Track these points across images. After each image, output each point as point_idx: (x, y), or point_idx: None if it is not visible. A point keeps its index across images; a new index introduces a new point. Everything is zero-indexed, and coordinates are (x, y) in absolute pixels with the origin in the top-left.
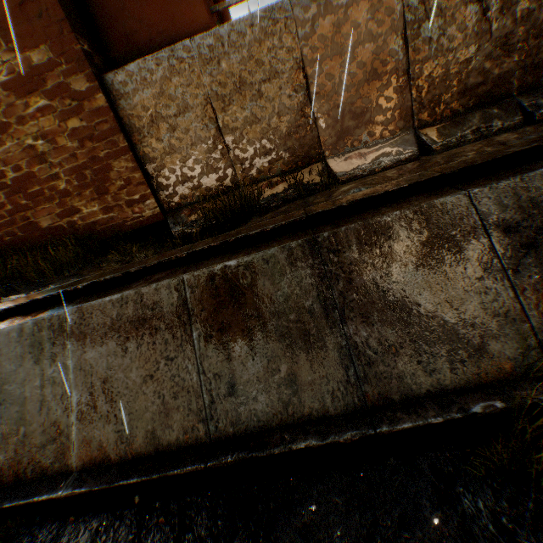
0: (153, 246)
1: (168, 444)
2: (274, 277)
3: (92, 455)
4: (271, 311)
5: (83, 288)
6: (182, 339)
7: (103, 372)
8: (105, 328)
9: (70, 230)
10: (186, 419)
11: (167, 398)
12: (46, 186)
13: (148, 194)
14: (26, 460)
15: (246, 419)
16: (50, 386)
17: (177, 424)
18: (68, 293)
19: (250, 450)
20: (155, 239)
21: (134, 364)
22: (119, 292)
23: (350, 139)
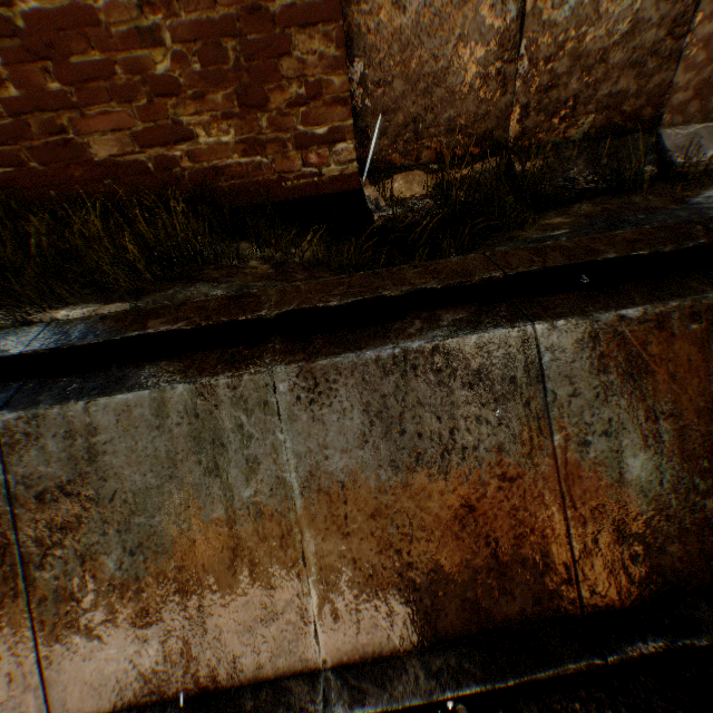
0: (320, 237)
1: (505, 619)
2: (707, 347)
3: (354, 641)
4: (696, 408)
5: (271, 319)
6: (533, 446)
7: (370, 497)
8: (368, 414)
9: (158, 176)
10: (537, 580)
11: (503, 546)
12: (117, 56)
13: (346, 130)
14: (209, 654)
15: (642, 580)
16: (248, 520)
17: (522, 588)
18: (234, 325)
19: (672, 633)
20: (319, 224)
21: (435, 485)
22: (385, 341)
23: (709, 102)
